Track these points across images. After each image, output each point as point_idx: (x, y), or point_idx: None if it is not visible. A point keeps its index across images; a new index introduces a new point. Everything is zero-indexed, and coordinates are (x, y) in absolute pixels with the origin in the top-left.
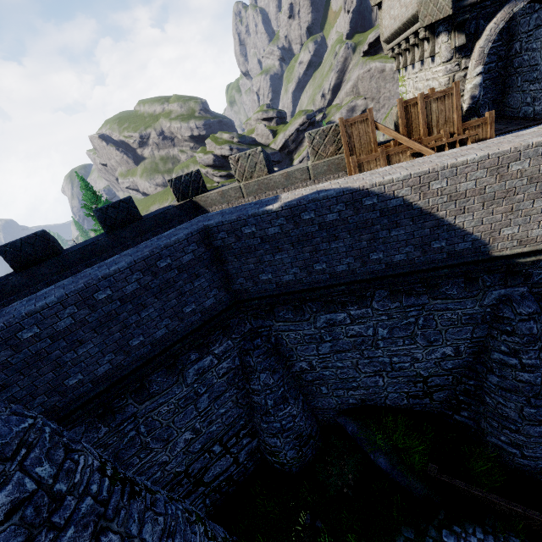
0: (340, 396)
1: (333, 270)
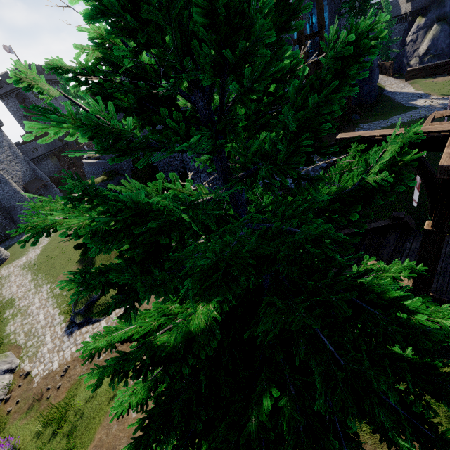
0: (392, 53)
1: (394, 14)
